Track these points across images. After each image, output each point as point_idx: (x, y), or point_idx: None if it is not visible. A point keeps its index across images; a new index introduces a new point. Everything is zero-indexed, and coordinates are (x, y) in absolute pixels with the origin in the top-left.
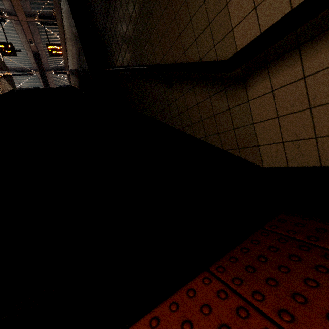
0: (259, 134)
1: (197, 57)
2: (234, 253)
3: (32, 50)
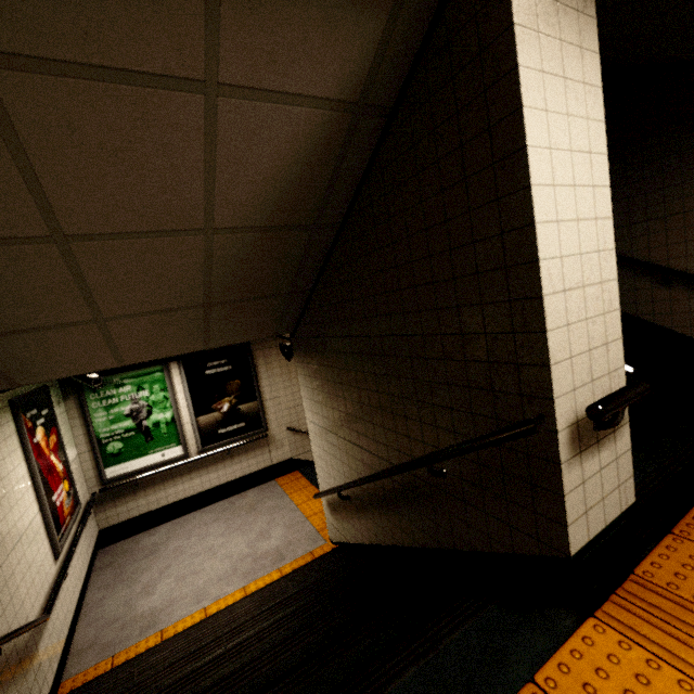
0: None
1: None
2: None
3: None
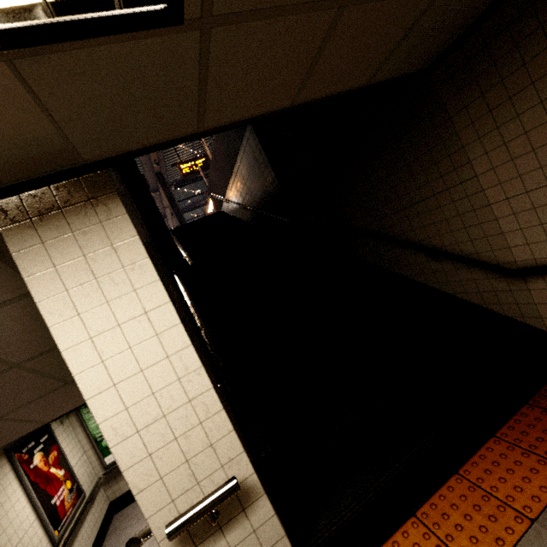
0: (541, 311)
1: (472, 251)
2: (541, 393)
3: (154, 171)
